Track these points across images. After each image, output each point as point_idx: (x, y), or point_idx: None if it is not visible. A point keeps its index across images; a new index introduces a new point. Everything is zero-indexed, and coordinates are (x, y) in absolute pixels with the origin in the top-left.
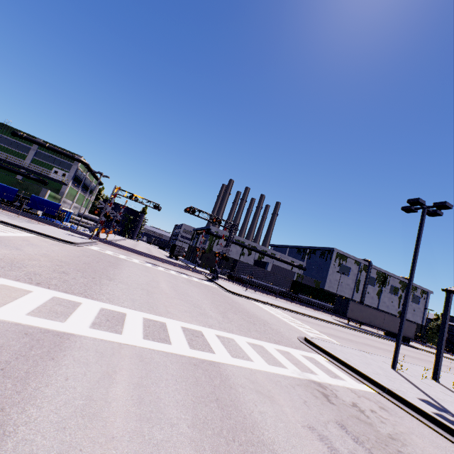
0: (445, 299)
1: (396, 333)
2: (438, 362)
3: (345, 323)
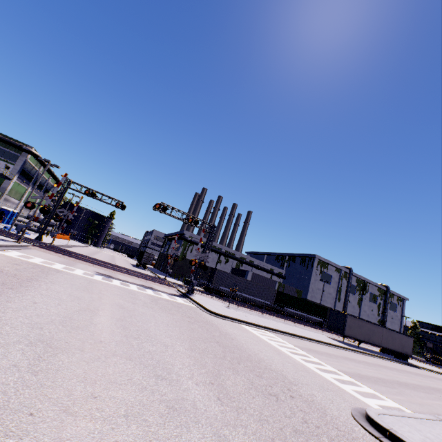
0: None
1: (395, 350)
2: None
3: (342, 341)
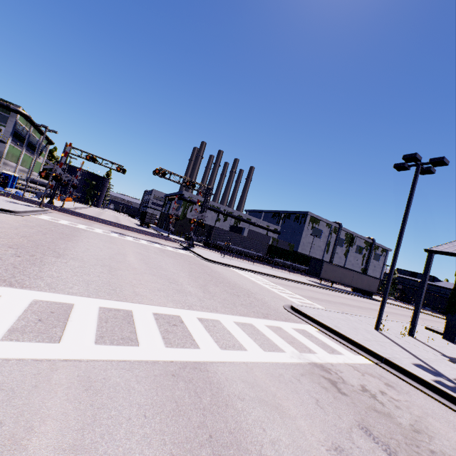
0: (427, 259)
1: (362, 289)
2: (415, 319)
3: (318, 283)
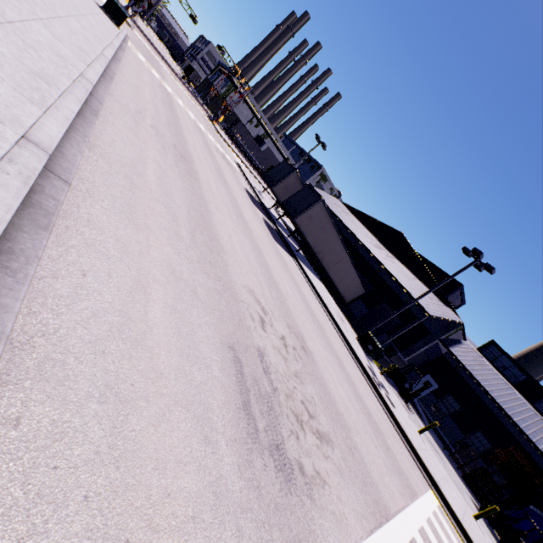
0: None
1: None
2: None
3: None
